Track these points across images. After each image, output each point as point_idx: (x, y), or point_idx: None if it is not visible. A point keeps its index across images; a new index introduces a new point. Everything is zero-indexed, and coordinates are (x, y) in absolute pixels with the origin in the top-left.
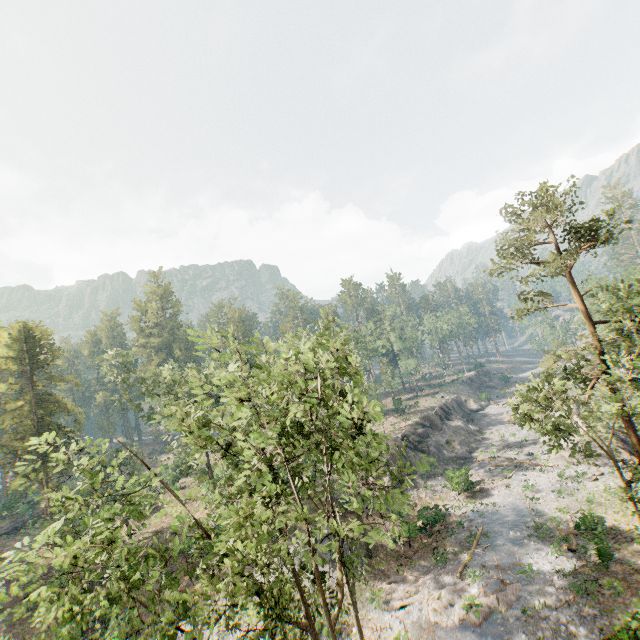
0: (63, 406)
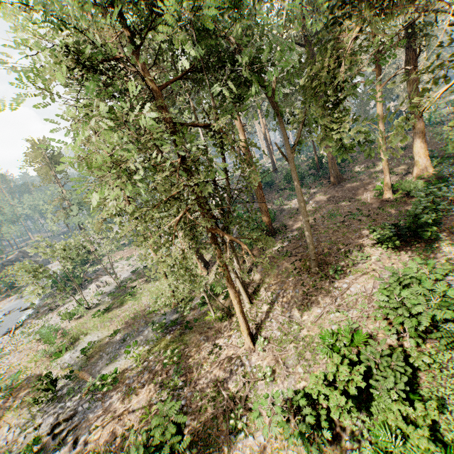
0: None
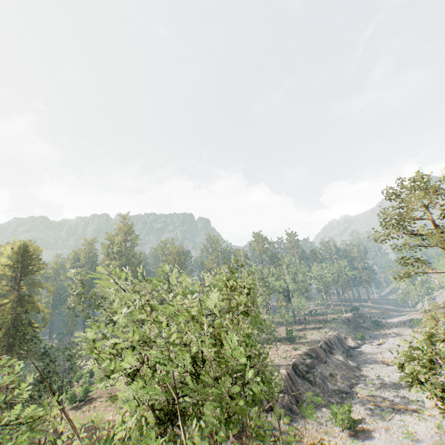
0: (36, 306)
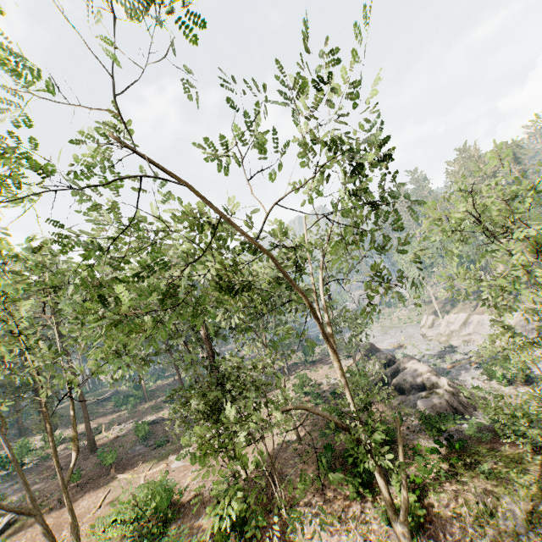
0: None
